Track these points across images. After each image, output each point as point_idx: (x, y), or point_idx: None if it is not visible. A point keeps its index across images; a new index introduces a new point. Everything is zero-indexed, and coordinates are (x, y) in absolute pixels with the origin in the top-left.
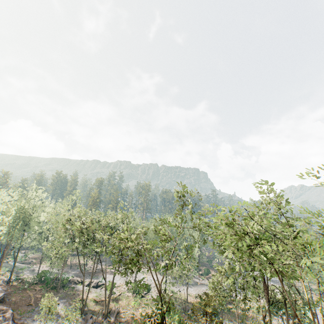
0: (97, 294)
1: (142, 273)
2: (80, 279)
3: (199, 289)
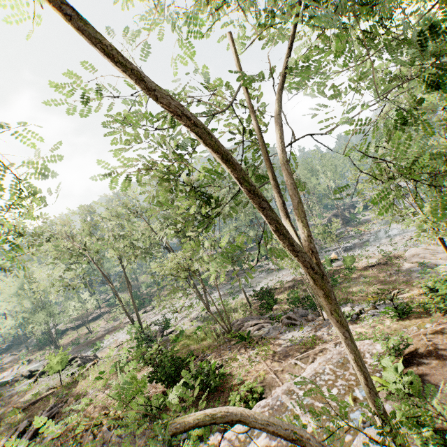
0: (45, 386)
1: (179, 300)
2: (28, 371)
3: (275, 278)
